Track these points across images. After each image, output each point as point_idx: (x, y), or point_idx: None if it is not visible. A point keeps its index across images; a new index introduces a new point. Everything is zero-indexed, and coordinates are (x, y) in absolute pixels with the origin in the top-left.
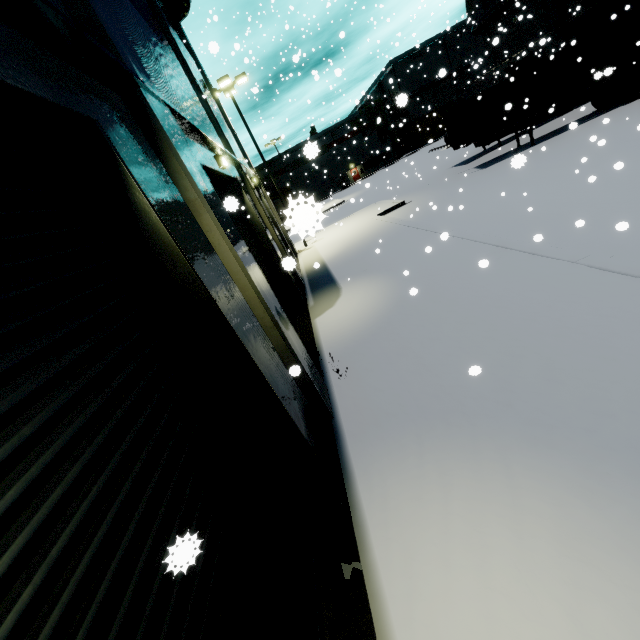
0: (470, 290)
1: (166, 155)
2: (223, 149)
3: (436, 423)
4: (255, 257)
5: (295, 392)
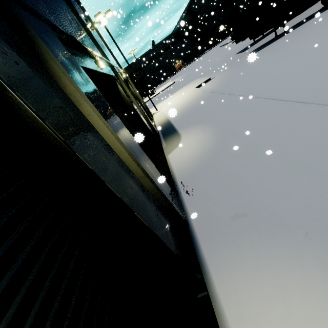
0: (266, 131)
1: (45, 59)
2: (99, 56)
3: (263, 232)
4: (128, 123)
5: (163, 217)
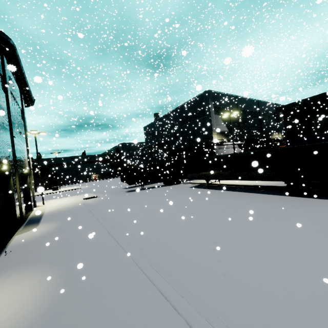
0: (75, 230)
1: None
2: (7, 163)
3: (25, 264)
4: None
5: None
